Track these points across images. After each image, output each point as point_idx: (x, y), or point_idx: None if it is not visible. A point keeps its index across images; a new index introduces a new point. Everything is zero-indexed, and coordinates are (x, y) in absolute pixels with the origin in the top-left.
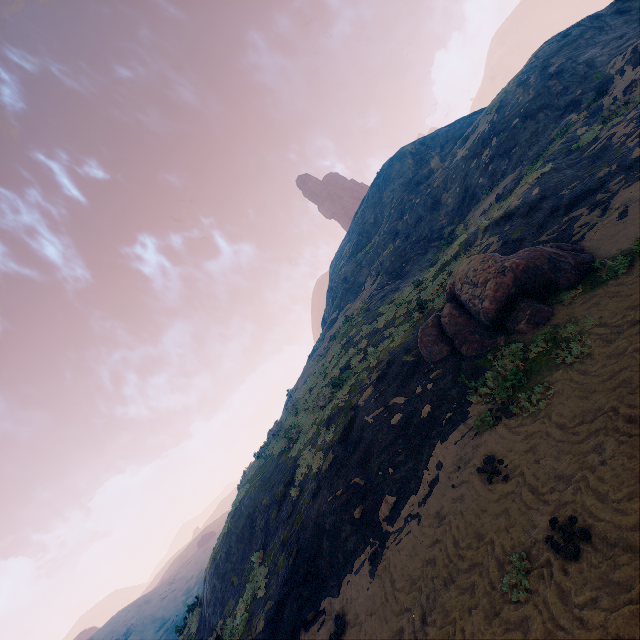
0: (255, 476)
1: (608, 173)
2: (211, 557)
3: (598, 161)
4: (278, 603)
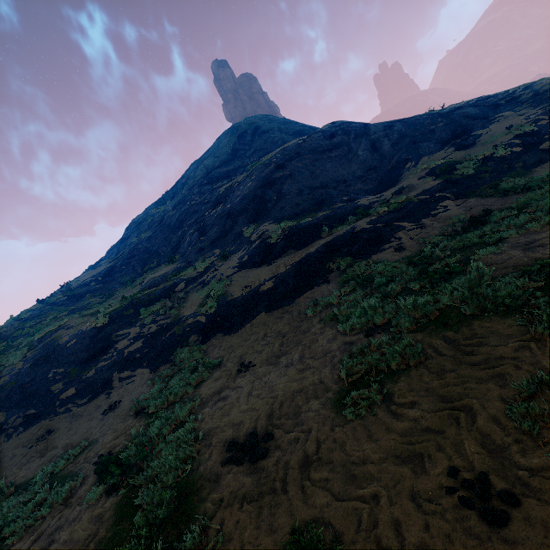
0: None
1: (51, 393)
2: None
3: (87, 361)
4: None
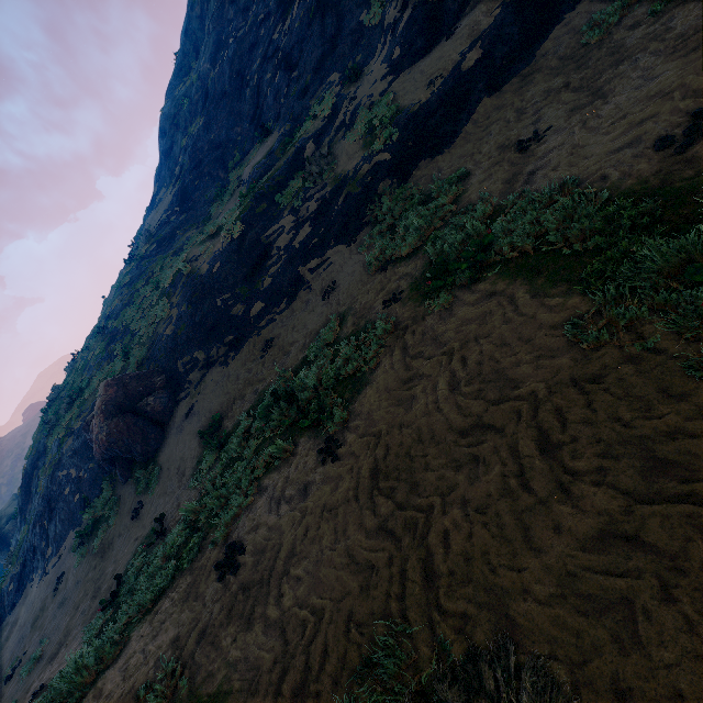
0: (37, 439)
1: (235, 317)
2: (19, 488)
3: (252, 275)
4: (24, 562)
